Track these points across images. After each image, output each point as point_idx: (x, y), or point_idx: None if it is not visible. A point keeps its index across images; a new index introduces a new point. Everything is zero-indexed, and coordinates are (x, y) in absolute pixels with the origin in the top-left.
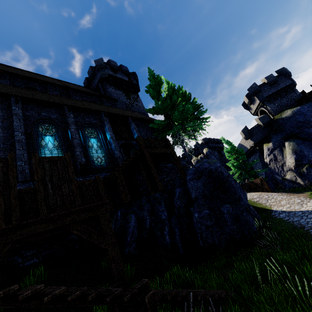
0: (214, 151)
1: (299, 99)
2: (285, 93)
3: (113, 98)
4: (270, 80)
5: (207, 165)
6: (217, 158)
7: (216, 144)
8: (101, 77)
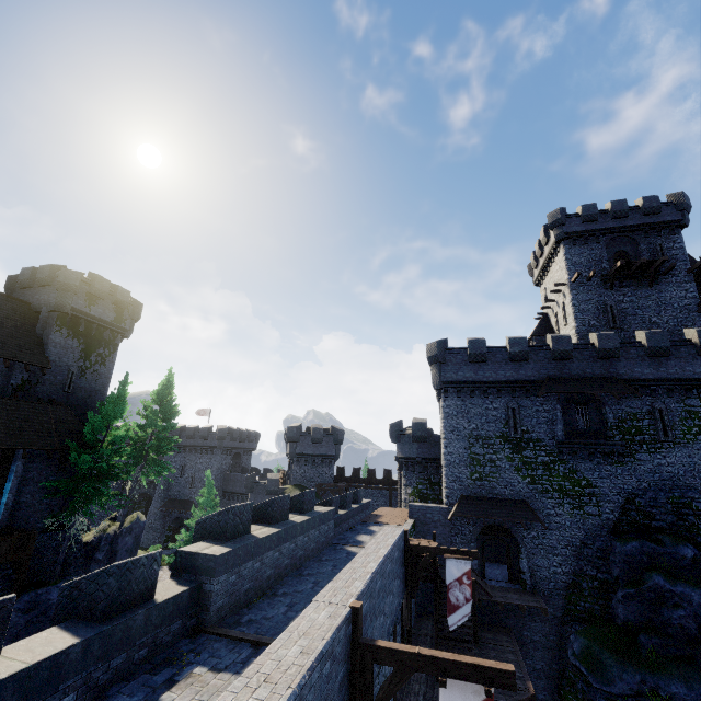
0: (228, 455)
1: (321, 484)
2: (321, 462)
3: (41, 366)
4: (316, 436)
5: (56, 595)
6: (222, 471)
7: (241, 442)
8: (54, 304)
